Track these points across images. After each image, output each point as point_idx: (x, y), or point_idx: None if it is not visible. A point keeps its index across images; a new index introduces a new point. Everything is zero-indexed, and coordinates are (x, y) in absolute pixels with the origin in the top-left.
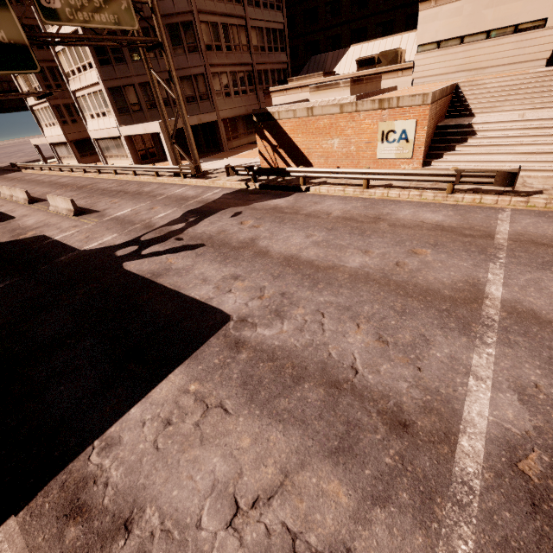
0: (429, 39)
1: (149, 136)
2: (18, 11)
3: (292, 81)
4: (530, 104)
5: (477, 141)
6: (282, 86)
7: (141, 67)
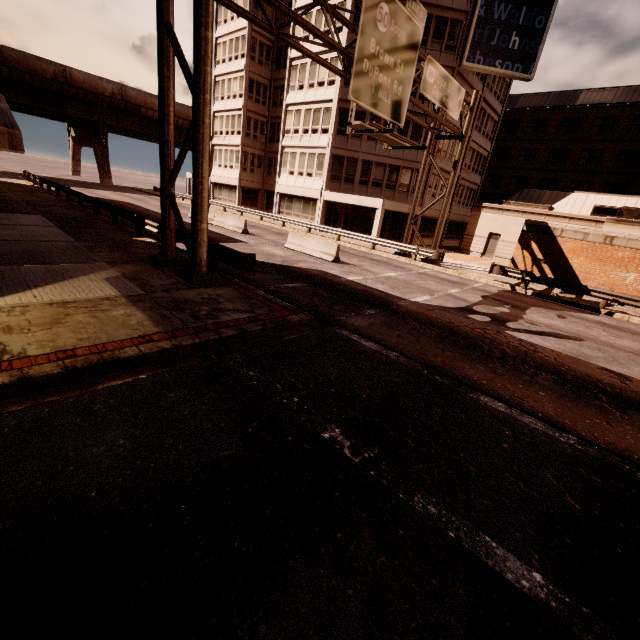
0: None
1: (340, 207)
2: (256, 69)
3: (508, 204)
4: None
5: None
6: (499, 205)
7: (372, 147)
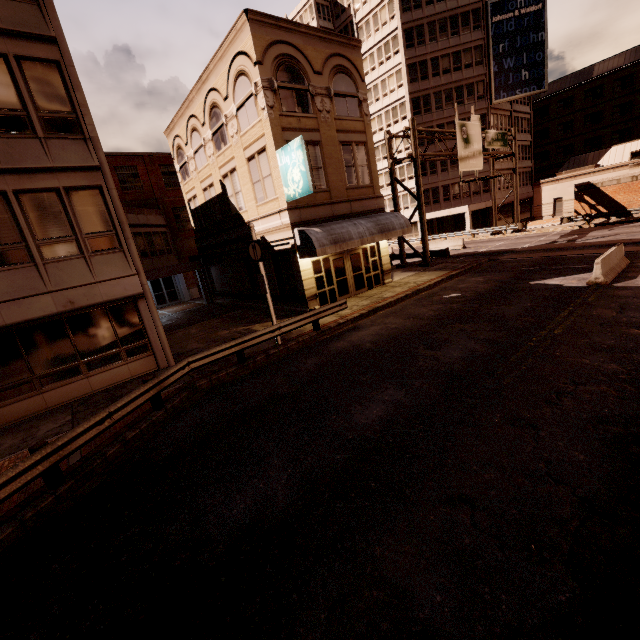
0: None
1: (432, 221)
2: None
3: (560, 174)
4: None
5: None
6: (554, 178)
7: (446, 176)
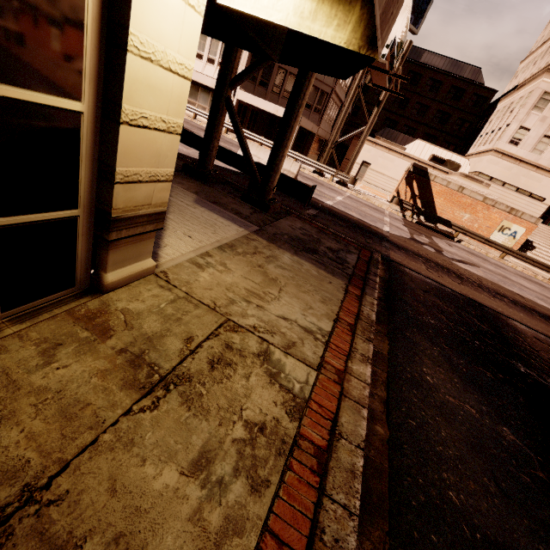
0: (488, 173)
1: (247, 109)
2: None
3: (379, 139)
4: (547, 242)
5: (536, 253)
6: (374, 139)
7: None
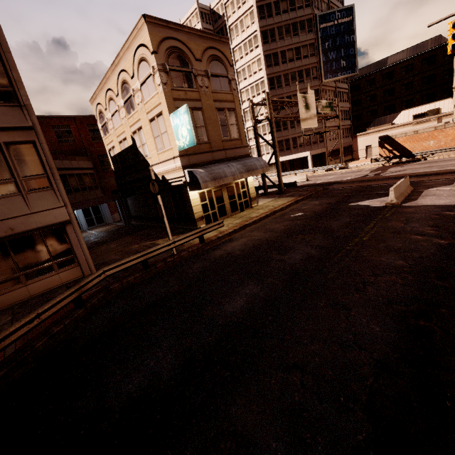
0: None
1: (286, 162)
2: None
3: (369, 130)
4: None
5: None
6: (365, 132)
7: (294, 131)
